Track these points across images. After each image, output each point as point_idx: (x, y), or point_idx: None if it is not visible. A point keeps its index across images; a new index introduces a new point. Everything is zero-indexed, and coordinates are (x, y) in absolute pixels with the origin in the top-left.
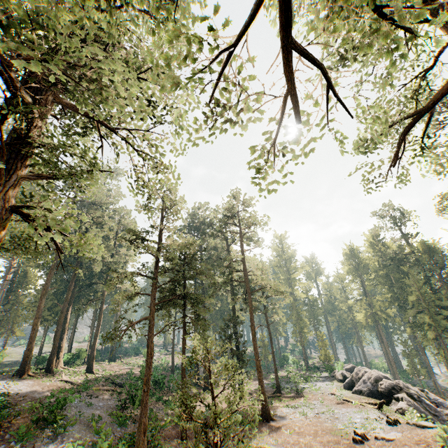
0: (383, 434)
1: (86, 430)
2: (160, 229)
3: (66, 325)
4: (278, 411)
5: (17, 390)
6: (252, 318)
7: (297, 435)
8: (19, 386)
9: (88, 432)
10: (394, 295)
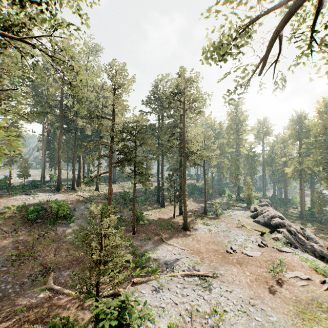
0: (249, 252)
1: (85, 223)
2: (114, 109)
3: (80, 164)
4: (196, 226)
5: (54, 199)
6: (184, 173)
7: (196, 242)
8: (56, 197)
9: (85, 223)
10: (320, 159)
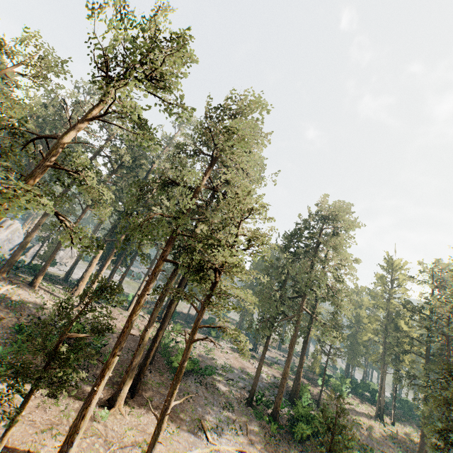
0: None
1: None
2: None
3: (94, 259)
4: None
5: None
6: None
7: None
8: None
9: None
10: None
